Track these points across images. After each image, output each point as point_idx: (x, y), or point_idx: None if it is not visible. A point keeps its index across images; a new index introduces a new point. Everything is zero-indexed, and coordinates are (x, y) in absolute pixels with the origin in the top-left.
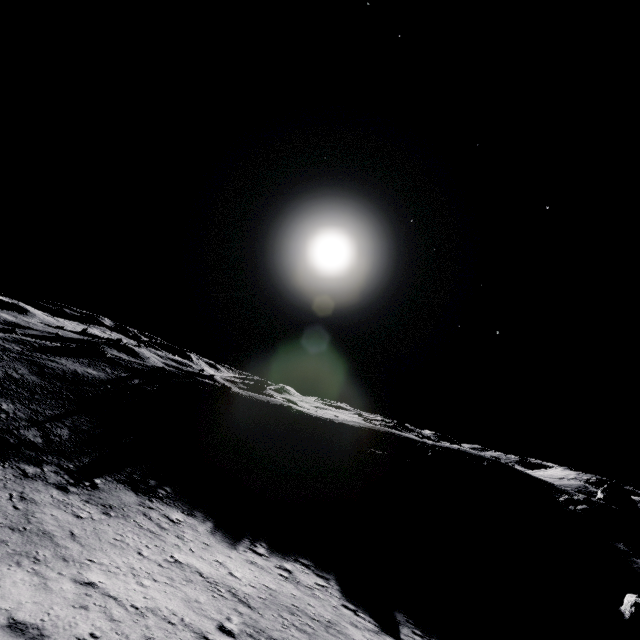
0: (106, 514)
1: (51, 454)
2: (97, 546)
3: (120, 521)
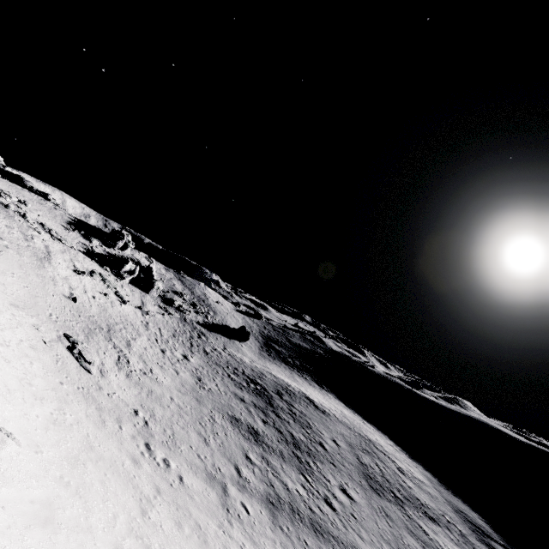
0: (310, 385)
1: (295, 367)
2: (308, 388)
3: (313, 388)
